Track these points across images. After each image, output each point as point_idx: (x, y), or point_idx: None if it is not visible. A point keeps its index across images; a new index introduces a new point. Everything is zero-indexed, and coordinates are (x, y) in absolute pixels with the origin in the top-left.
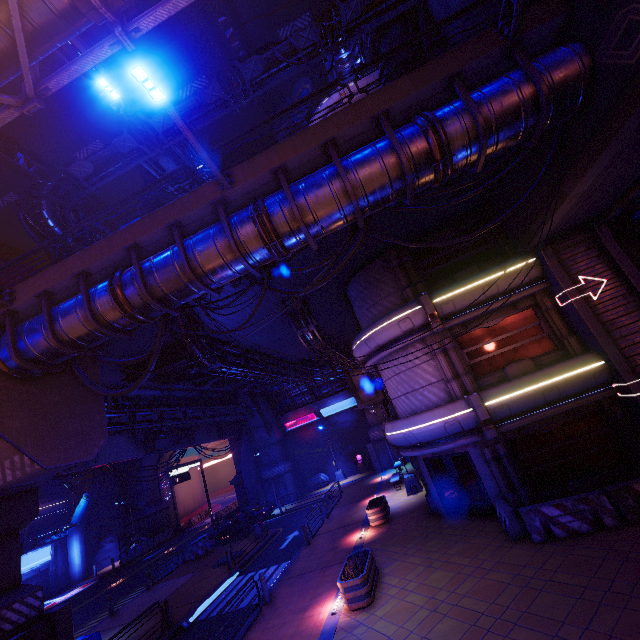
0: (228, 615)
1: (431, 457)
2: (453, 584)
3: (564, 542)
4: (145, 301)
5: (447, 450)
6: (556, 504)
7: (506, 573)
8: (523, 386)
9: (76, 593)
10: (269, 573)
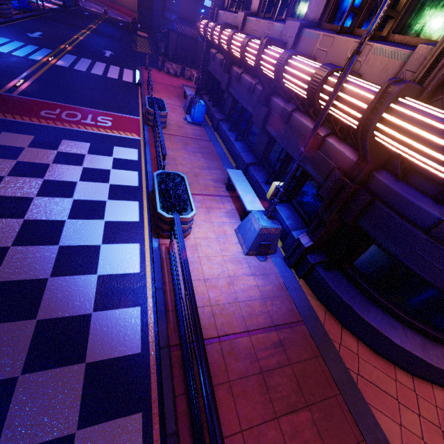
0: None
1: None
2: None
3: None
4: None
5: None
6: None
7: None
8: None
9: (57, 8)
10: None
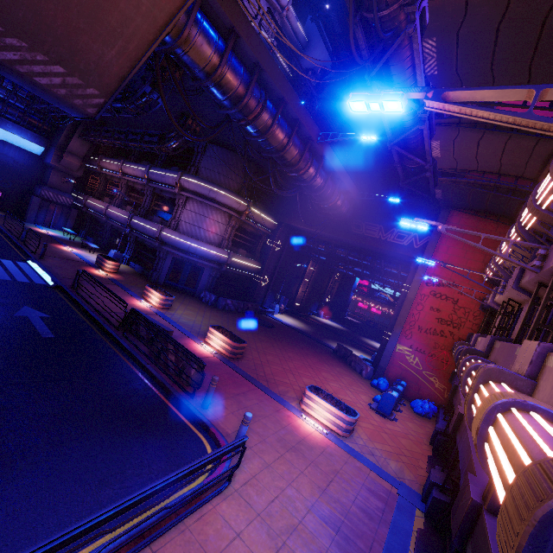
0: (16, 283)
1: (179, 259)
2: (202, 312)
3: (229, 311)
4: (260, 129)
5: (193, 262)
6: (232, 300)
7: (218, 314)
8: (243, 260)
9: None
10: (11, 264)
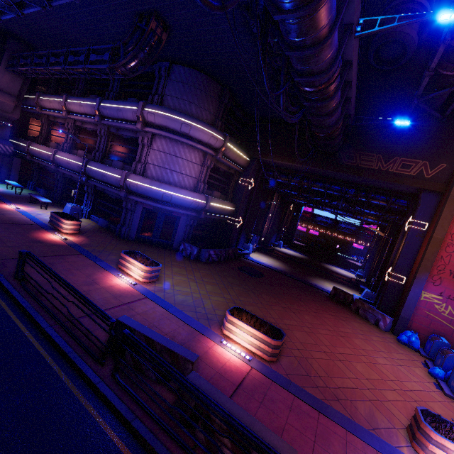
0: None
1: (150, 209)
2: (190, 273)
3: (213, 263)
4: None
5: (167, 211)
6: (214, 250)
7: (207, 271)
8: (220, 204)
9: None
10: None
